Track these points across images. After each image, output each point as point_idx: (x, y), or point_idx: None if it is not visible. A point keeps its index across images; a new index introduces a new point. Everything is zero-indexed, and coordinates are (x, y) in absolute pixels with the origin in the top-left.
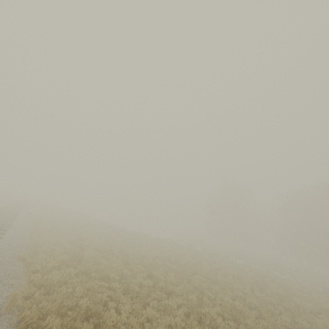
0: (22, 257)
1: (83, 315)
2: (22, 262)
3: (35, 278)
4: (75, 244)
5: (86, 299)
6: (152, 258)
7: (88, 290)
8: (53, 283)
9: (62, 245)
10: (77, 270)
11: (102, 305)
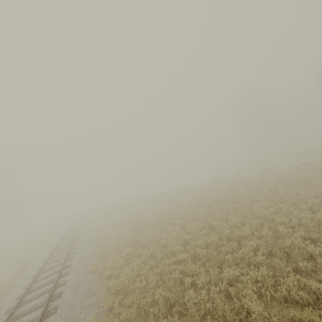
0: (93, 270)
1: (164, 311)
2: (96, 274)
3: (110, 285)
4: (133, 231)
5: (159, 291)
6: (206, 208)
7: (160, 273)
8: (126, 284)
9: (123, 237)
10: (142, 258)
11: (179, 283)
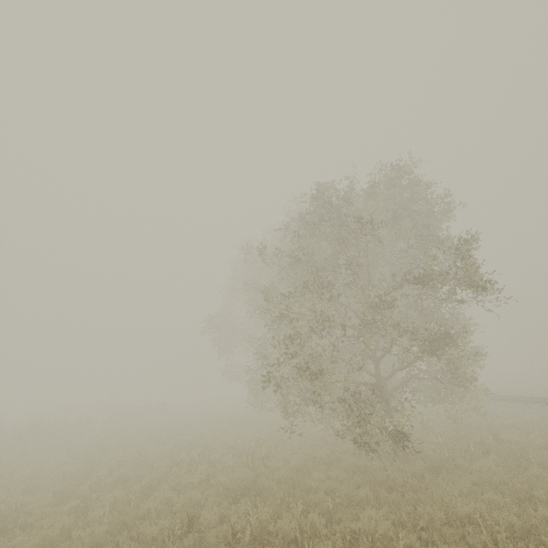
0: None
1: None
2: None
3: None
4: None
5: None
6: None
7: None
8: None
9: None
10: None
11: None
